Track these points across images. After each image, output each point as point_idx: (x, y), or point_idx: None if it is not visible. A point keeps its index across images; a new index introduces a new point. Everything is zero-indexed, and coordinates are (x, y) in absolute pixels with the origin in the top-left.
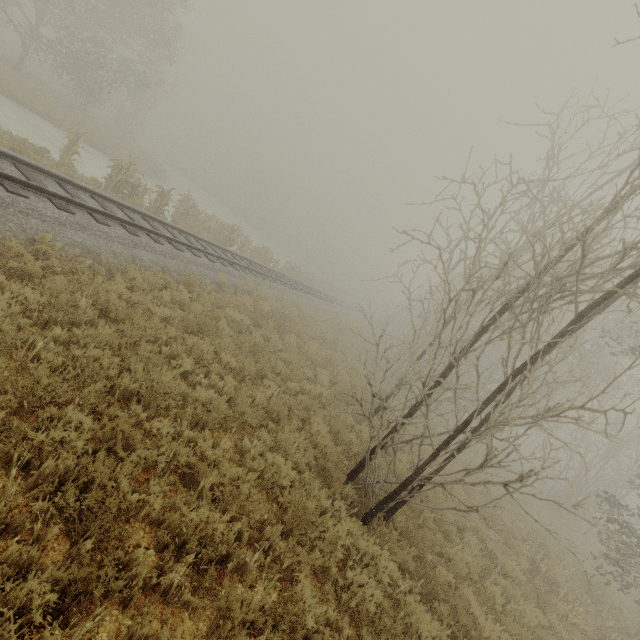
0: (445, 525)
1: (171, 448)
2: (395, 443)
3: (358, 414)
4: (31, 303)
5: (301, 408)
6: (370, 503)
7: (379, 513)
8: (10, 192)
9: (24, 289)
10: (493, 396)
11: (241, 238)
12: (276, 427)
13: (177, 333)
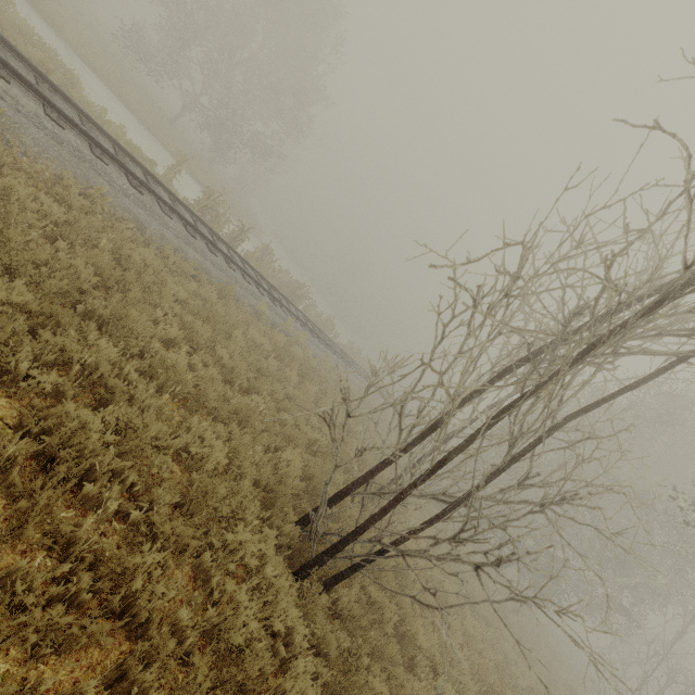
0: (412, 649)
1: (97, 359)
2: (365, 492)
3: (318, 415)
4: (52, 216)
5: (282, 436)
6: (310, 551)
7: (316, 567)
8: (94, 155)
9: (53, 204)
10: (477, 432)
11: (308, 301)
12: (239, 431)
13: (183, 312)
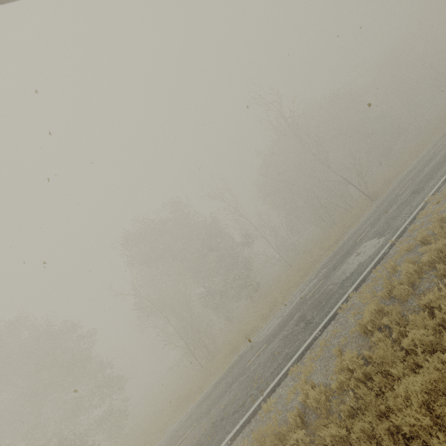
0: None
1: None
2: None
3: None
4: None
5: None
6: None
7: None
8: None
9: None
10: None
11: None
12: None
13: None
